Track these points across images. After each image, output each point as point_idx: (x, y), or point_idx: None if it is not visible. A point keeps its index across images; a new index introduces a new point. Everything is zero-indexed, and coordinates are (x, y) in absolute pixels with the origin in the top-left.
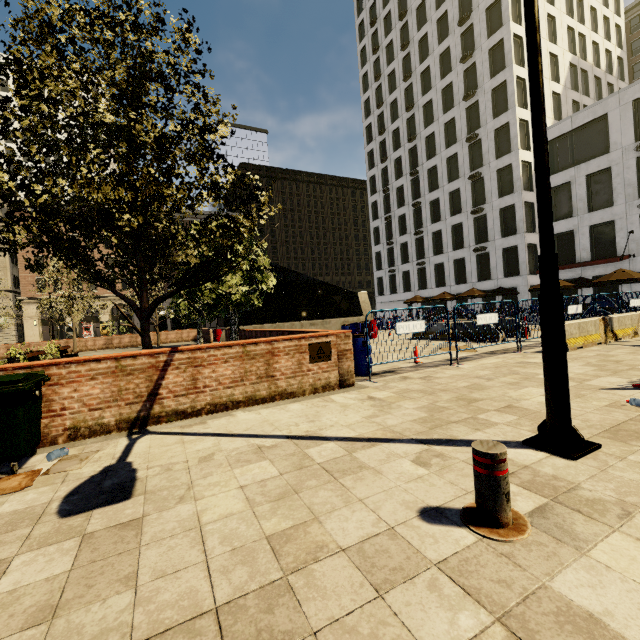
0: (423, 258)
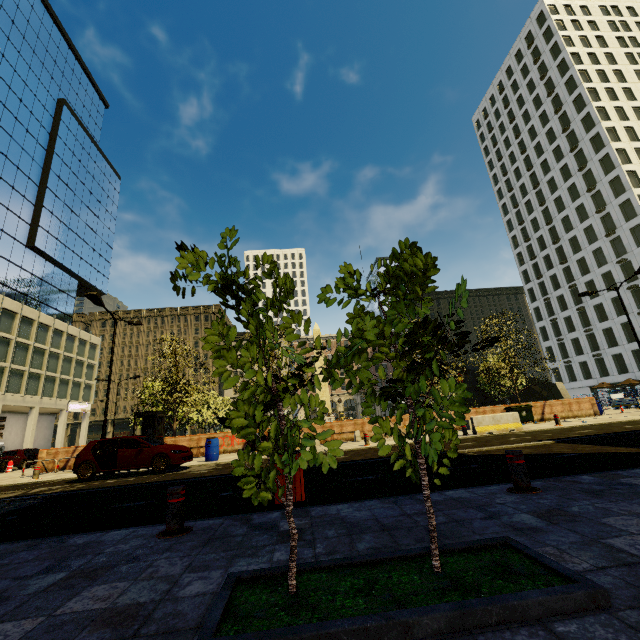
0: (598, 350)
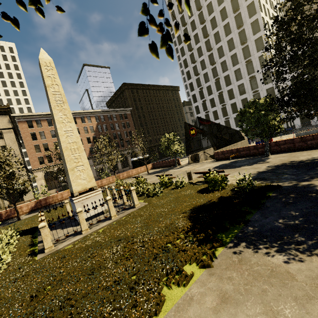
0: (226, 116)
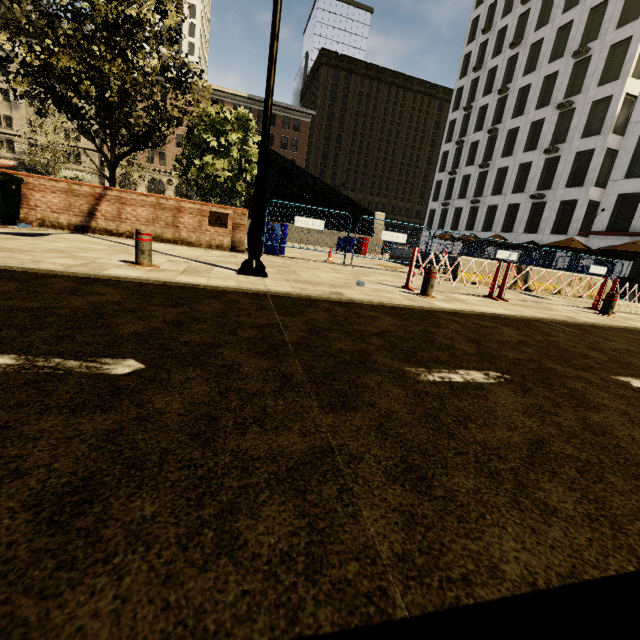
0: (480, 196)
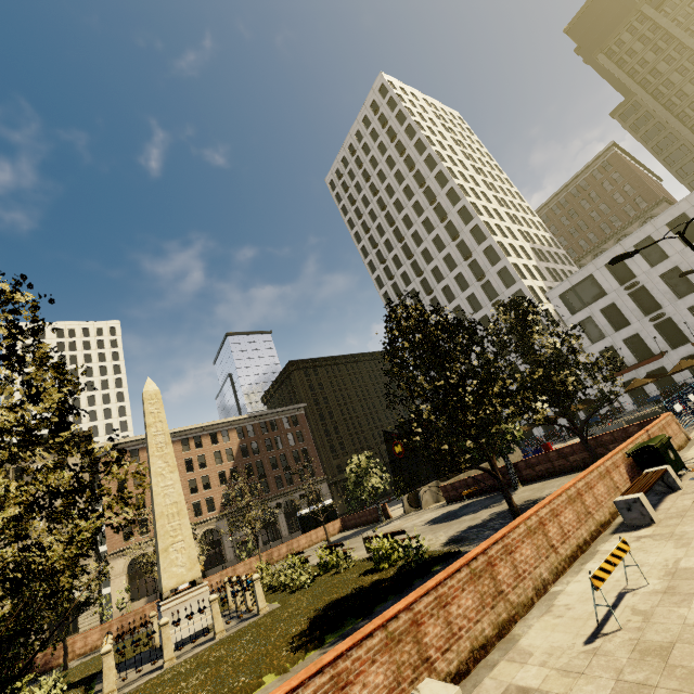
0: None
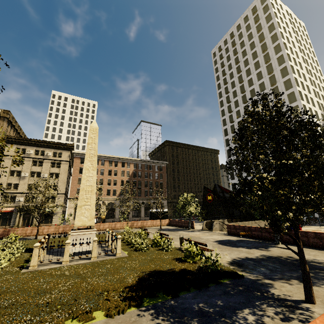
0: None
